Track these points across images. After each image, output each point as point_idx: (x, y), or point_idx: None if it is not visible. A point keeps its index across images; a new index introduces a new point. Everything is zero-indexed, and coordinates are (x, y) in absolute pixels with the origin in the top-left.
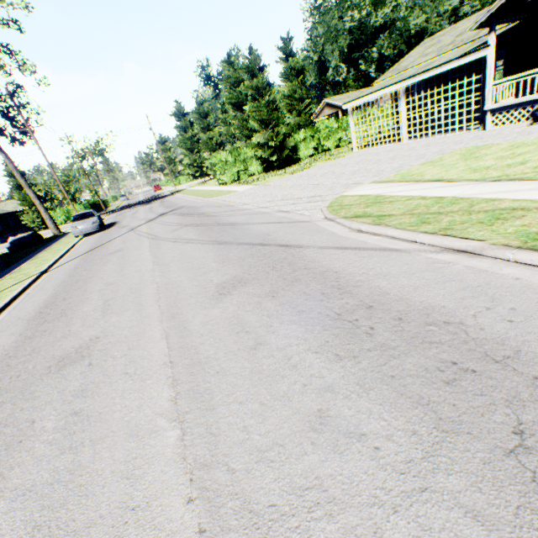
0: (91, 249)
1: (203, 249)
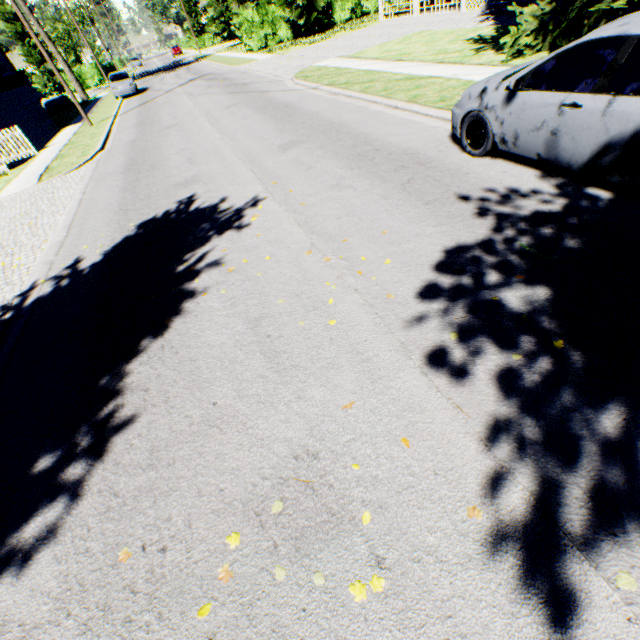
0: (141, 105)
1: (223, 97)
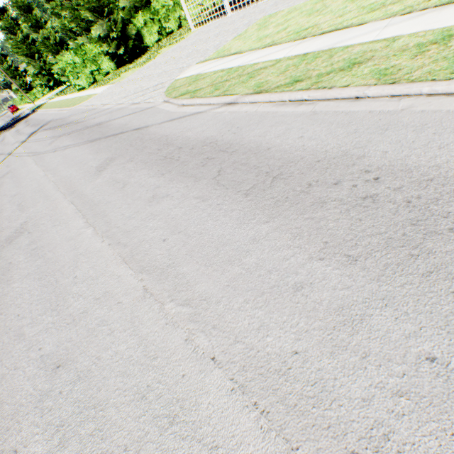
0: None
1: (80, 149)
